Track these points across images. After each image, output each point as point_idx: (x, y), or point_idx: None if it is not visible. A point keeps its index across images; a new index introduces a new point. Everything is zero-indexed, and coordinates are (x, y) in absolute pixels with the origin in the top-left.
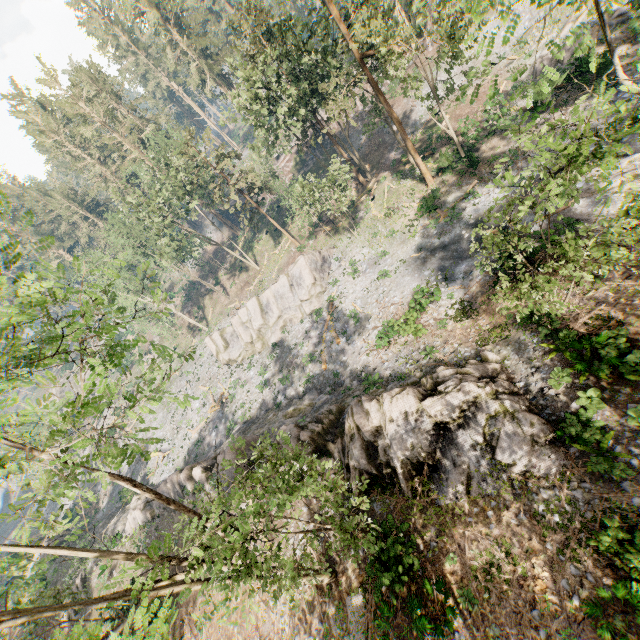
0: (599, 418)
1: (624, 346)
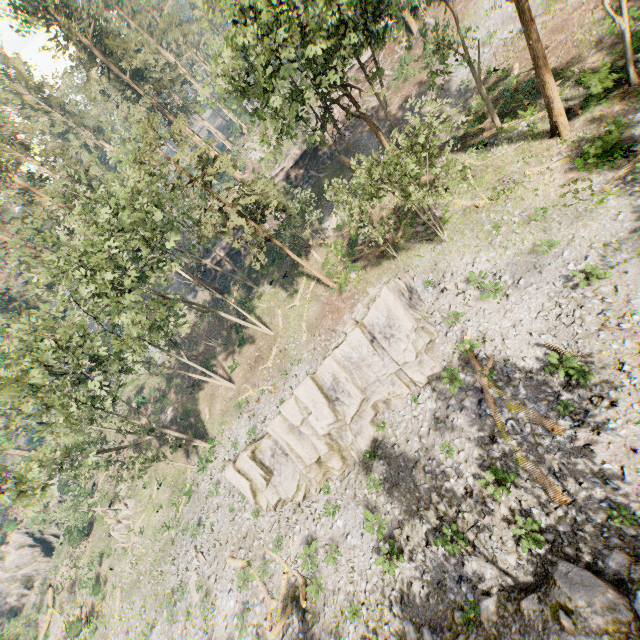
0: None
1: None
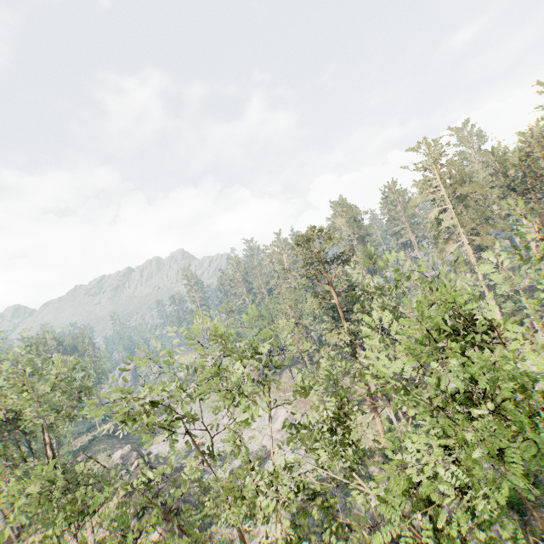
0: None
1: None
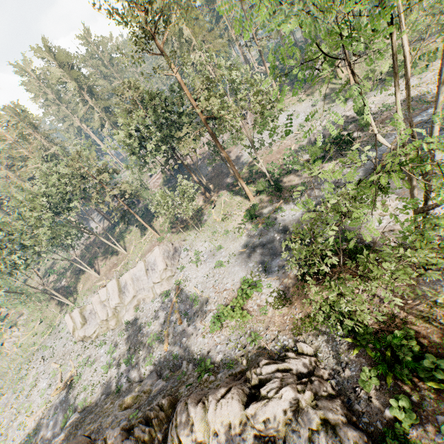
0: (415, 432)
1: (416, 348)
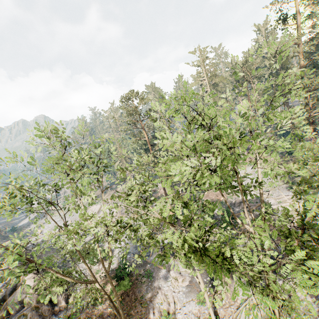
0: None
1: None
